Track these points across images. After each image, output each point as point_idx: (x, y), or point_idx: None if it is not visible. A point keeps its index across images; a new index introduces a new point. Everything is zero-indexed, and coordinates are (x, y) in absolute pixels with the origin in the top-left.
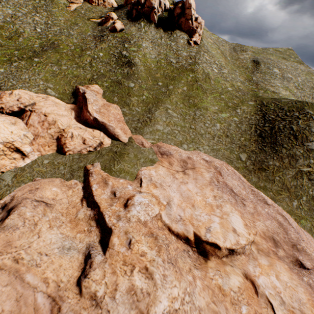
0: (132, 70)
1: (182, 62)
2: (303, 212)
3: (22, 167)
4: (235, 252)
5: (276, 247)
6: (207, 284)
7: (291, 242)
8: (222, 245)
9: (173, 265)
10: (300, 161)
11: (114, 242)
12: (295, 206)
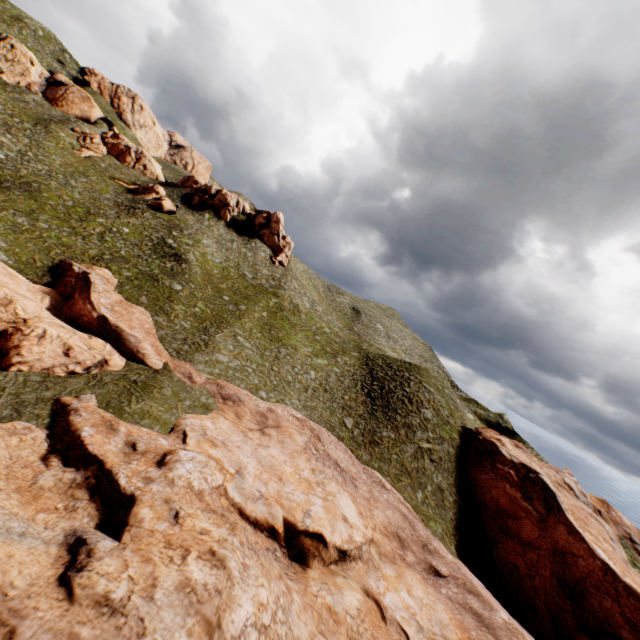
0: (182, 268)
1: (262, 280)
2: (431, 509)
3: None
4: (348, 557)
5: (404, 547)
6: (310, 603)
7: (421, 541)
8: (330, 539)
9: (258, 555)
10: (418, 433)
11: (143, 516)
12: (421, 500)
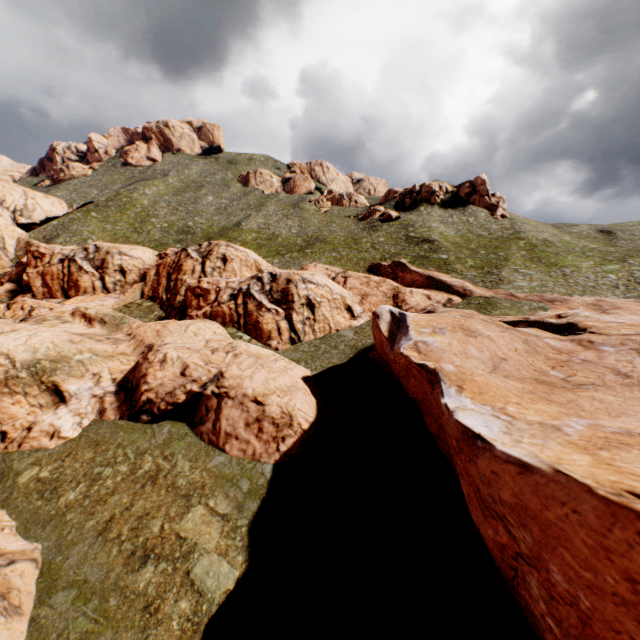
0: (435, 245)
1: (497, 233)
2: None
3: (358, 326)
4: None
5: None
6: None
7: None
8: None
9: None
10: None
11: (590, 324)
12: None
